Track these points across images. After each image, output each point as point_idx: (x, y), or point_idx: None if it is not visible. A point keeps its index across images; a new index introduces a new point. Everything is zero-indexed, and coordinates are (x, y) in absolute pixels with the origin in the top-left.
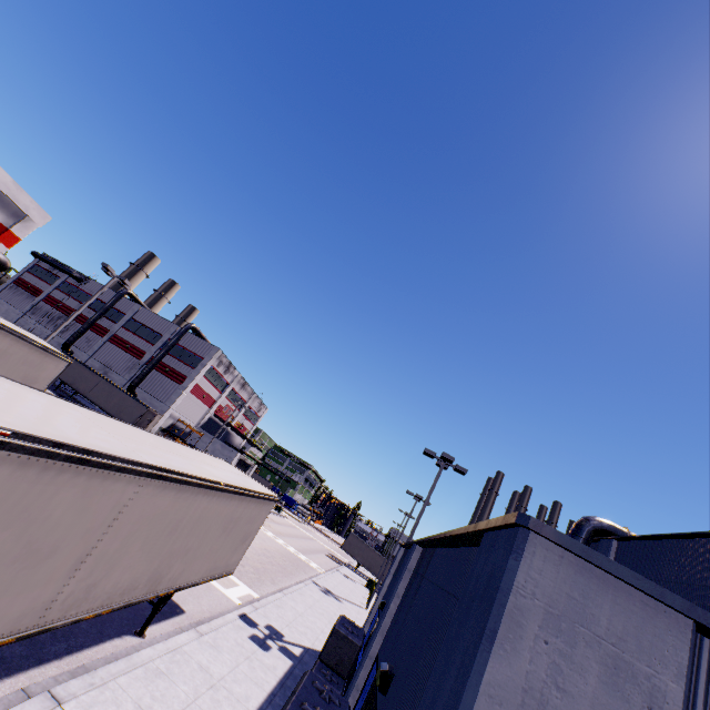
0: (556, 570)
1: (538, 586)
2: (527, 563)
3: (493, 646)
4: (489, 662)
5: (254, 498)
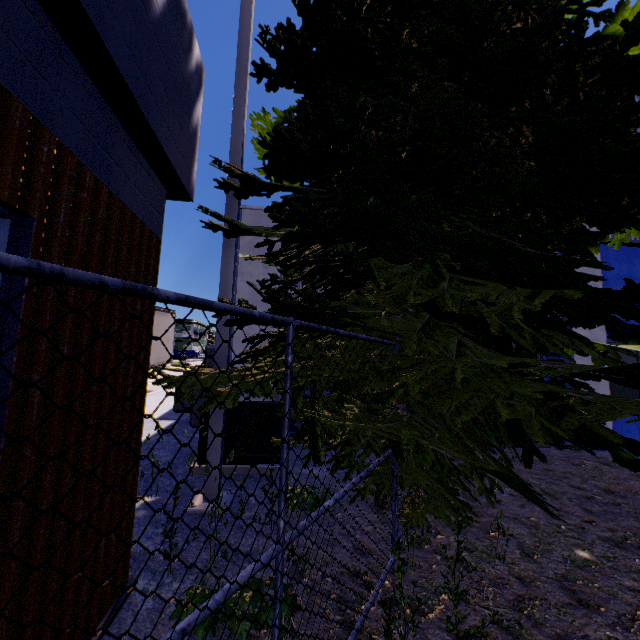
0: (251, 215)
1: (248, 221)
2: (244, 217)
3: (240, 238)
4: (241, 241)
5: (160, 312)
